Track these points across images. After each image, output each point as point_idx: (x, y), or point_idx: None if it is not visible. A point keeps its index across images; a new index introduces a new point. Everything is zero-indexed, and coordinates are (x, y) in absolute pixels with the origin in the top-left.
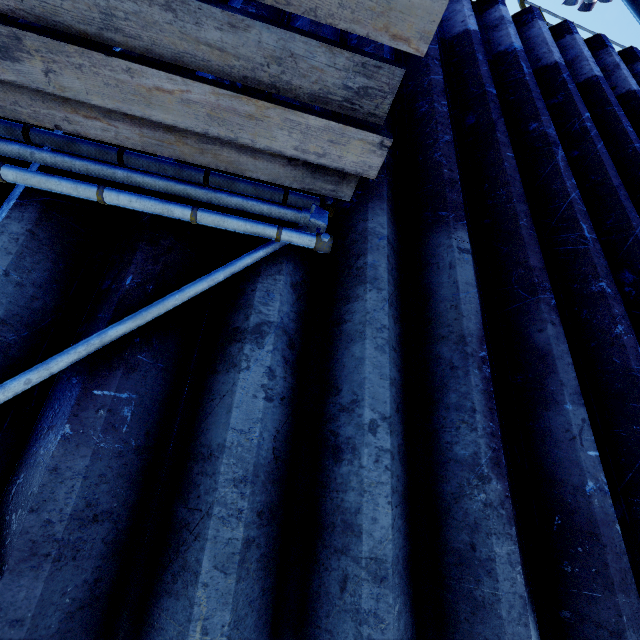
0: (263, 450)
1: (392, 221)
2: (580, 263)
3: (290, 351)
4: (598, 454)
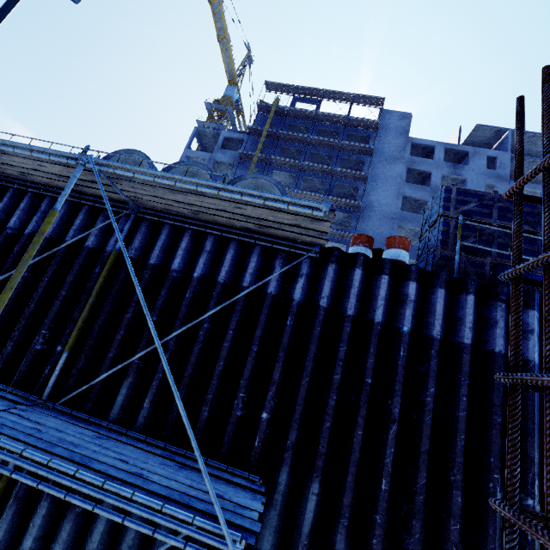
0: None
1: (291, 472)
2: (375, 500)
3: None
4: None
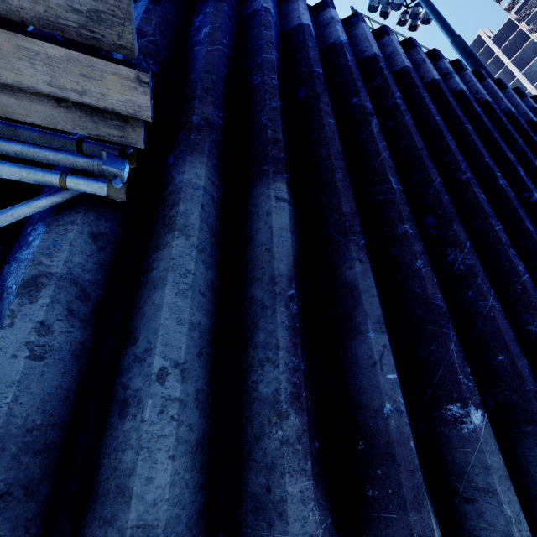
0: (18, 417)
1: (215, 174)
2: (389, 210)
3: (82, 303)
4: (396, 376)
